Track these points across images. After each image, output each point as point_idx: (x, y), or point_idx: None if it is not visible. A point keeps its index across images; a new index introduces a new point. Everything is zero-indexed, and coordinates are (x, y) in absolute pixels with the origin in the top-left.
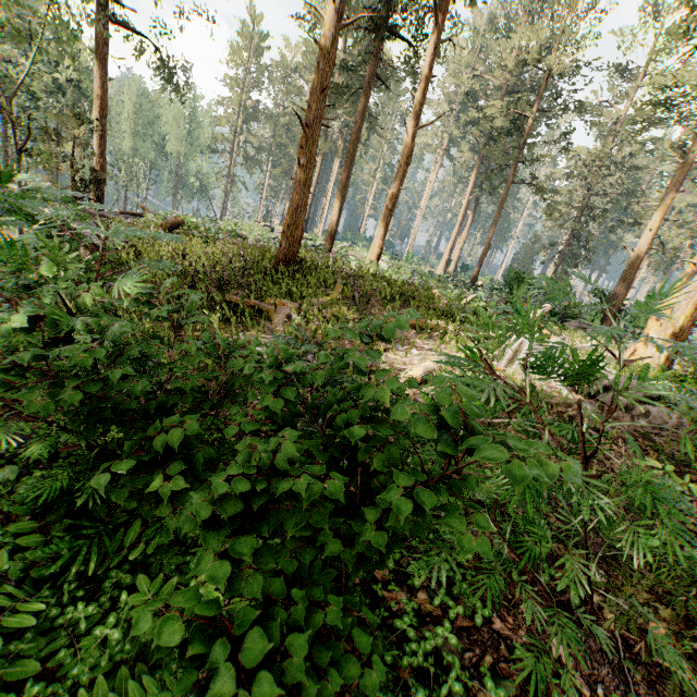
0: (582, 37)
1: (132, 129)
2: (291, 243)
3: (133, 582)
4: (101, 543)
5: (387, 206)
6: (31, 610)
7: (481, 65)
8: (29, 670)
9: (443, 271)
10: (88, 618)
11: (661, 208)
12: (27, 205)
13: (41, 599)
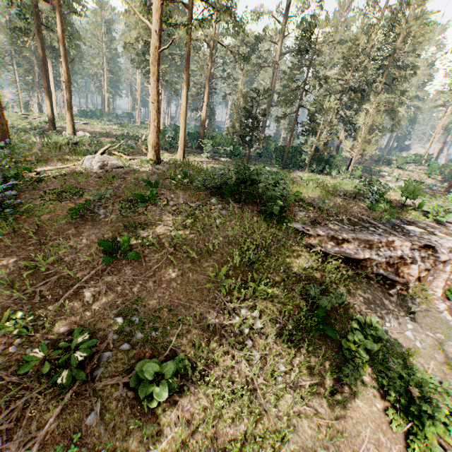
0: None
1: None
2: (4, 132)
3: None
4: None
5: (67, 104)
6: None
7: None
8: None
9: None
10: None
11: (206, 91)
12: None
13: None
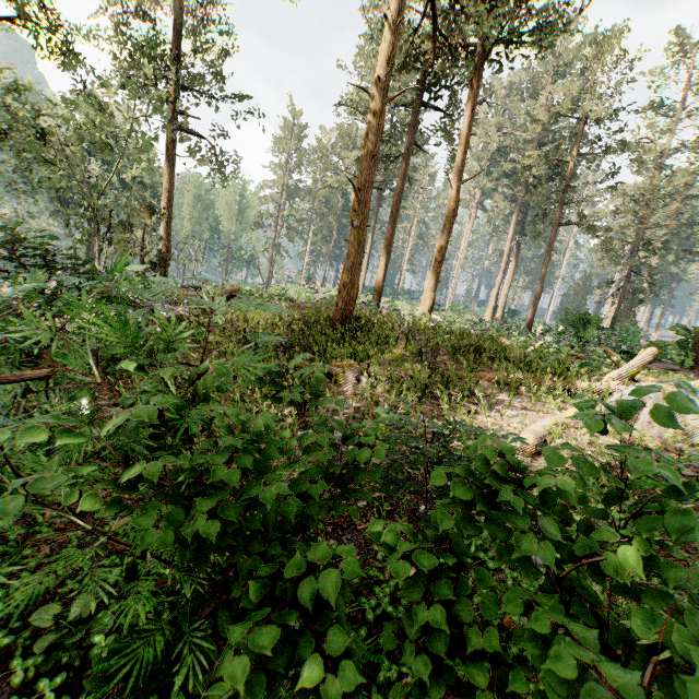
0: (616, 83)
1: (190, 215)
2: (347, 302)
3: None
4: None
5: (436, 258)
6: None
7: (509, 123)
8: None
9: (491, 318)
10: None
11: None
12: (114, 284)
13: None
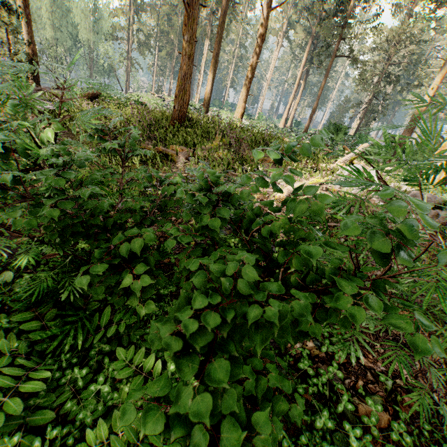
0: None
1: (51, 21)
2: (182, 105)
3: (111, 349)
4: (83, 324)
5: (247, 75)
6: (39, 377)
7: None
8: (47, 418)
9: (283, 126)
10: (83, 377)
11: (442, 71)
12: None
13: (46, 367)
